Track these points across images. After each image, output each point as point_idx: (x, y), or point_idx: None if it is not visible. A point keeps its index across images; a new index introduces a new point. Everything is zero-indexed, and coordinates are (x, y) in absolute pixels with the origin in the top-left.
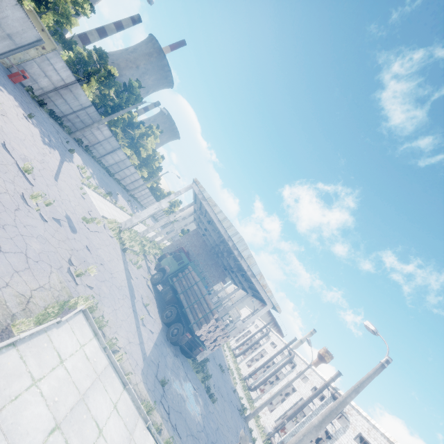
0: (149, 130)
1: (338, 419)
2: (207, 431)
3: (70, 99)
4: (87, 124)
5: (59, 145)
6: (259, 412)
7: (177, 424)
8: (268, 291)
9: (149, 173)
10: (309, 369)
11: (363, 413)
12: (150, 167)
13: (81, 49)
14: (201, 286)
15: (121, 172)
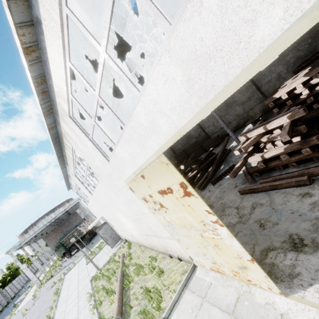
0: None
1: None
2: None
3: None
4: None
5: None
6: None
7: None
8: (72, 202)
9: None
10: None
11: None
12: None
13: None
14: (69, 235)
15: None
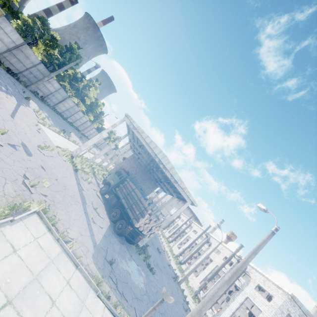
0: (90, 82)
1: (242, 277)
2: (148, 294)
3: (22, 58)
4: (40, 79)
5: (16, 93)
6: (188, 278)
7: (124, 291)
8: (187, 192)
9: (94, 117)
10: (221, 245)
11: (259, 270)
12: (95, 112)
13: (26, 17)
14: (137, 192)
15: (72, 116)
